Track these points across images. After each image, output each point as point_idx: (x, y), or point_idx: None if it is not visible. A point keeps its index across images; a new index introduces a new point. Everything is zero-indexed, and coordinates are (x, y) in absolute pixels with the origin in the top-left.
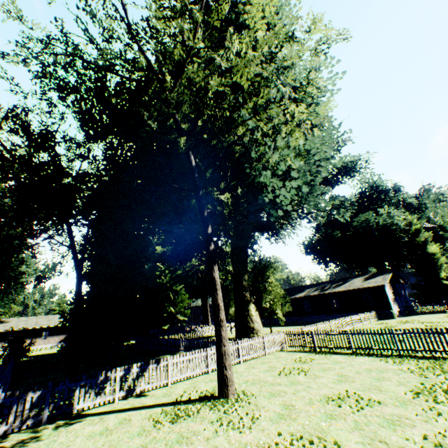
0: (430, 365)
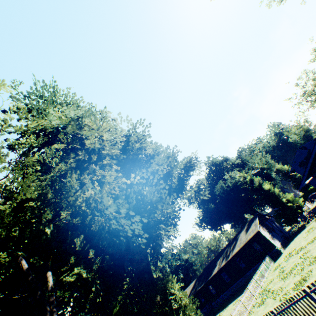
0: None
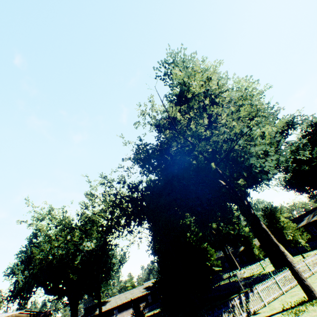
0: None
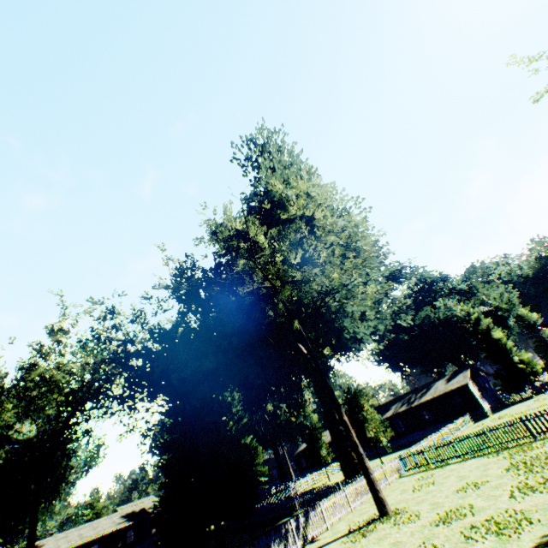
0: (516, 449)
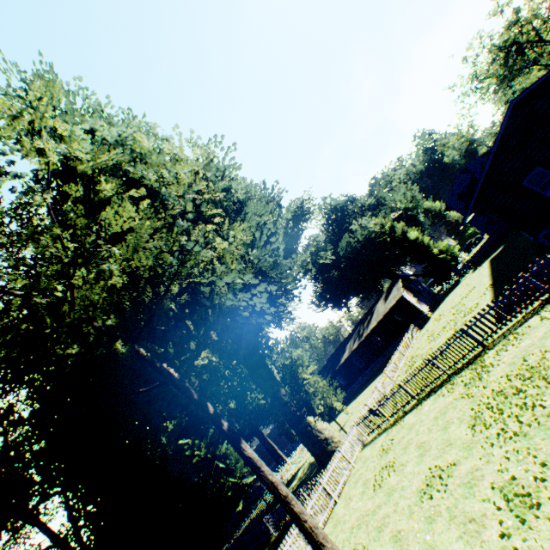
0: (470, 375)
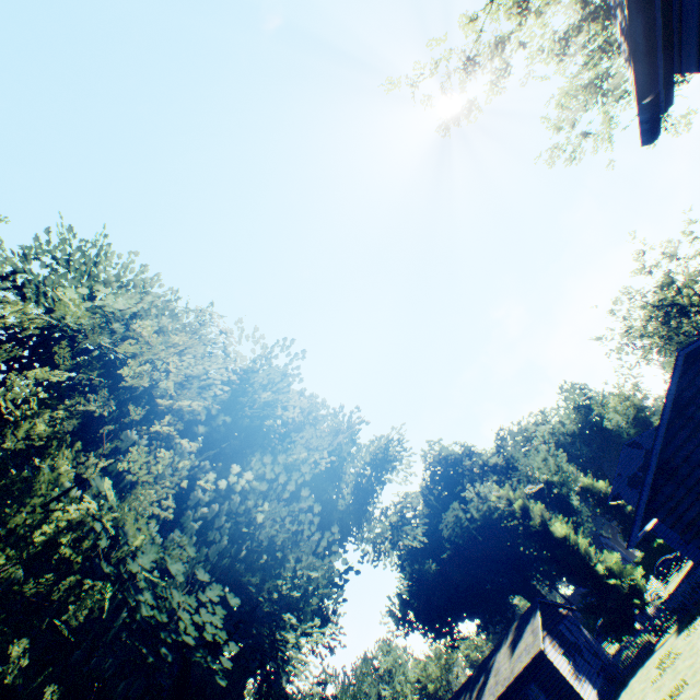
0: None
